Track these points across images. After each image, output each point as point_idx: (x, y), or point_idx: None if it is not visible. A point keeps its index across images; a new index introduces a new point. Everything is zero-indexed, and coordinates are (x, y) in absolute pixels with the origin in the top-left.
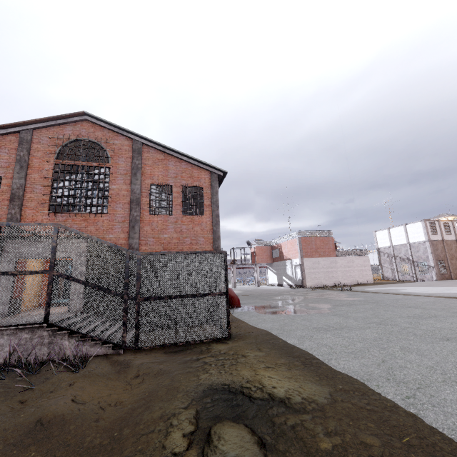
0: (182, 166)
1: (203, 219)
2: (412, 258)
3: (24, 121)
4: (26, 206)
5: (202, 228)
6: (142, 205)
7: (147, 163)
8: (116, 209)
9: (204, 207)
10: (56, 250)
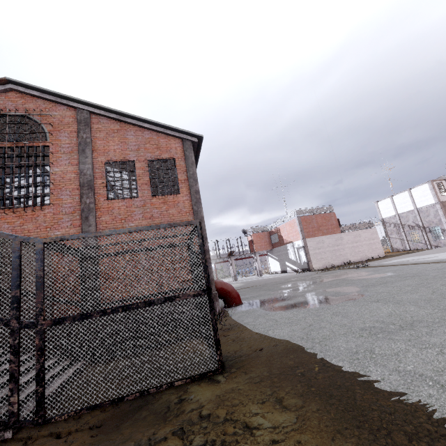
0: (144, 135)
1: (179, 198)
2: (422, 224)
3: None
4: None
5: (179, 210)
6: (96, 189)
7: (98, 136)
8: (62, 198)
9: (179, 183)
10: None
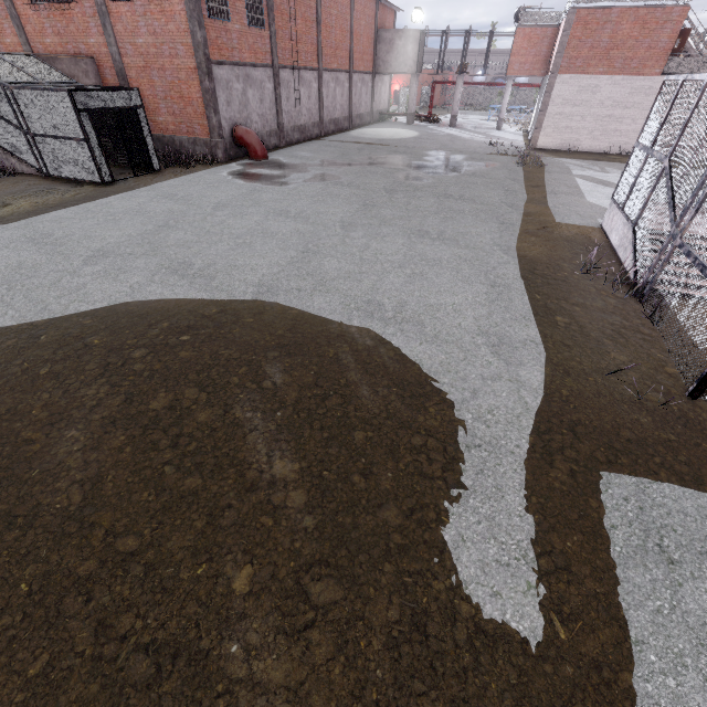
0: None
1: (175, 7)
2: None
3: None
4: None
5: (178, 27)
6: None
7: None
8: None
9: None
10: None
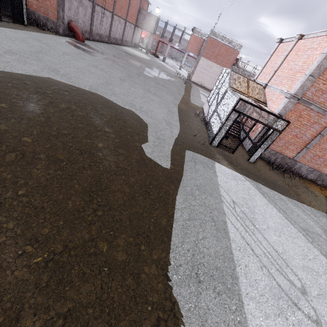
0: None
1: None
2: None
3: None
4: None
5: None
6: None
7: None
8: None
9: None
10: None
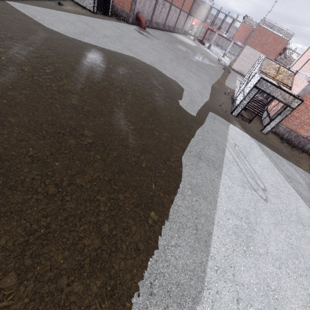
0: None
1: None
2: None
3: None
4: None
5: None
6: None
7: None
8: None
9: None
10: None
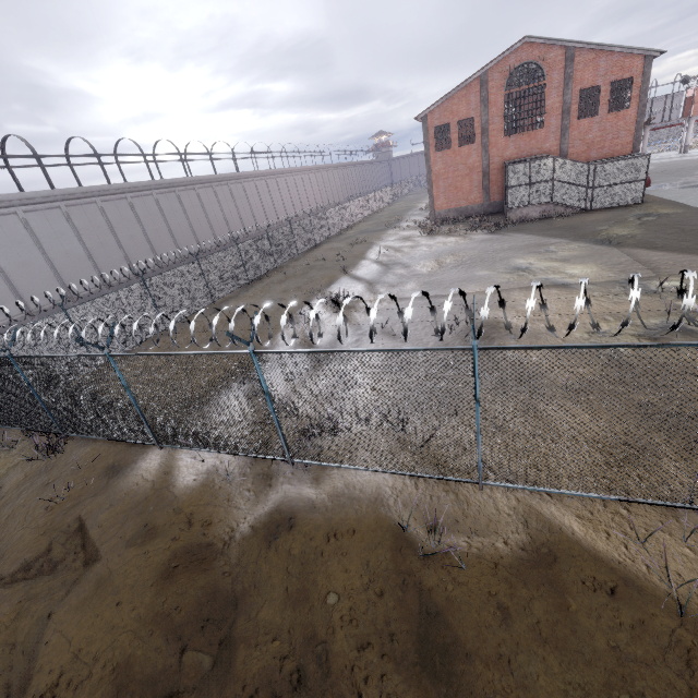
0: (613, 59)
1: (627, 113)
2: None
3: (484, 67)
4: (491, 135)
5: (625, 122)
6: (571, 113)
7: (578, 69)
8: (550, 122)
9: (631, 99)
10: (554, 170)
